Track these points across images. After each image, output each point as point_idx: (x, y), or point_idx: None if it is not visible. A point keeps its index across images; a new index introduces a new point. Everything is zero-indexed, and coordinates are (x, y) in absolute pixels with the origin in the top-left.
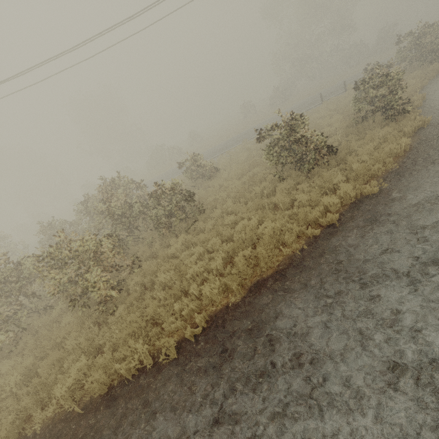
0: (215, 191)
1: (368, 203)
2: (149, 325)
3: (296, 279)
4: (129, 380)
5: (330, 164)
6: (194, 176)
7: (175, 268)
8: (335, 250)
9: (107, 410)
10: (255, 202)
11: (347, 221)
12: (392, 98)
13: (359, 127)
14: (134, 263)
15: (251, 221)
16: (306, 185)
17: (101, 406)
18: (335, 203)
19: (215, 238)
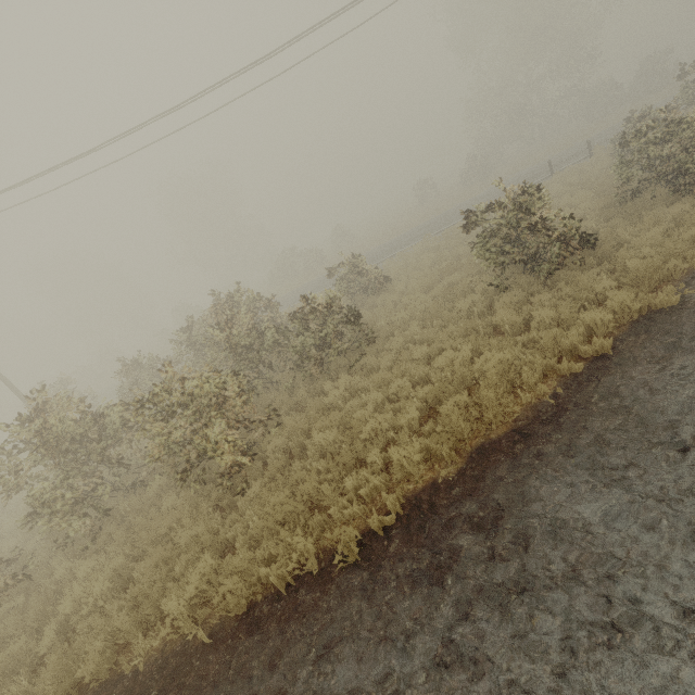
0: (387, 312)
1: (664, 321)
2: (306, 510)
3: (551, 441)
4: (282, 594)
5: (584, 264)
6: (352, 290)
7: (338, 425)
8: (614, 394)
9: (250, 640)
10: (460, 325)
11: (629, 349)
12: (686, 157)
13: (629, 206)
14: (270, 418)
15: (460, 351)
16: (548, 296)
17: (239, 633)
18: (606, 321)
19: (400, 379)
